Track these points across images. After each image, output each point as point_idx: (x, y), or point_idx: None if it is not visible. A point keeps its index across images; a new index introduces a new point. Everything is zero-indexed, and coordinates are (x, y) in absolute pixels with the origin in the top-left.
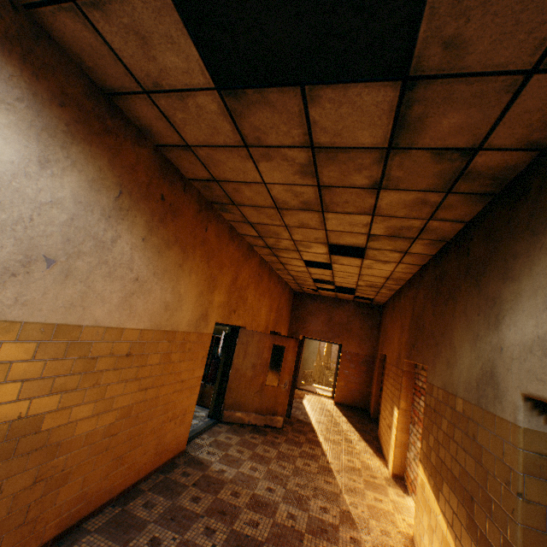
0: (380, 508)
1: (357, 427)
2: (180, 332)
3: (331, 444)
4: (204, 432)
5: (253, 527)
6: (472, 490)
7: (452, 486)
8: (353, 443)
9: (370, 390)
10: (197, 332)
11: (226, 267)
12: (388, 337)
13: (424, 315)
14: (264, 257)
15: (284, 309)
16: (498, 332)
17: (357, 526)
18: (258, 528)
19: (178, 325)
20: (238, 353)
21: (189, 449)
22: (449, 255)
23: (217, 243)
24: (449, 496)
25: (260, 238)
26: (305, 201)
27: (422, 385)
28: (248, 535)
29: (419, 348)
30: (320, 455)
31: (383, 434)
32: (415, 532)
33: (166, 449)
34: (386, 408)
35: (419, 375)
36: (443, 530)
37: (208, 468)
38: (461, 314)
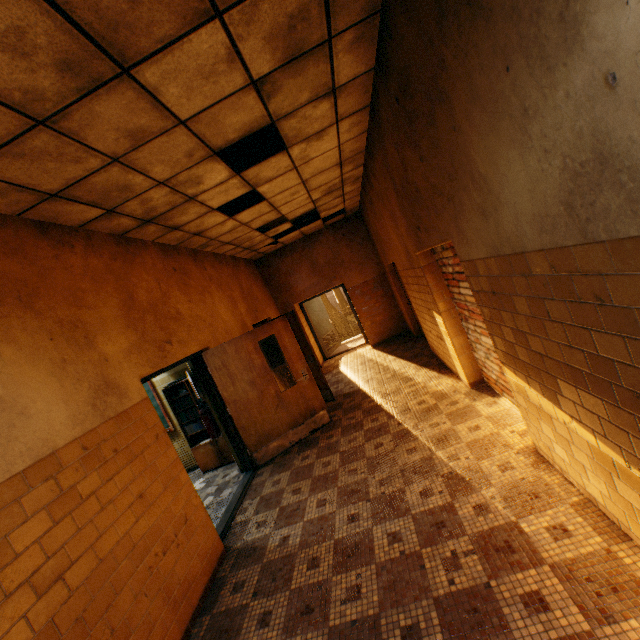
0: (482, 438)
1: (408, 357)
2: (66, 447)
3: (391, 398)
4: (244, 498)
5: (355, 600)
6: (633, 383)
7: (581, 385)
8: (413, 378)
9: (399, 309)
10: (111, 417)
11: (89, 294)
12: (384, 241)
13: (410, 175)
14: (165, 242)
15: (254, 290)
16: (586, 48)
17: (472, 485)
18: (362, 596)
19: (46, 443)
20: (222, 383)
21: (232, 542)
22: (397, 30)
23: (23, 265)
24: (581, 398)
25: (113, 214)
26: (59, 59)
27: (453, 269)
28: (354, 620)
29: (427, 225)
30: (387, 422)
31: (437, 348)
32: (537, 443)
33: (190, 584)
34: (426, 320)
35: (443, 261)
36: (587, 441)
37: (265, 552)
38: (470, 108)
